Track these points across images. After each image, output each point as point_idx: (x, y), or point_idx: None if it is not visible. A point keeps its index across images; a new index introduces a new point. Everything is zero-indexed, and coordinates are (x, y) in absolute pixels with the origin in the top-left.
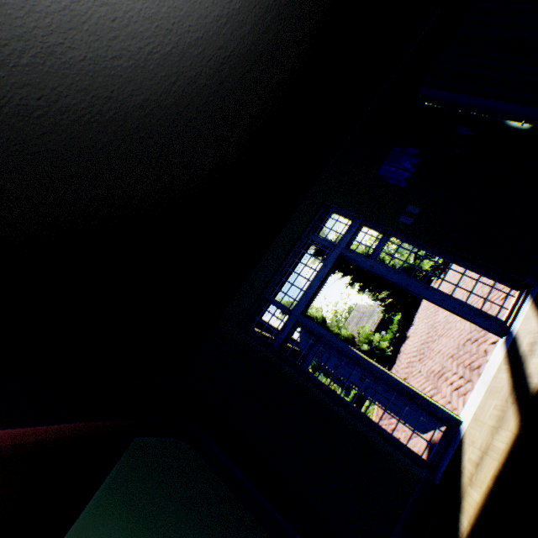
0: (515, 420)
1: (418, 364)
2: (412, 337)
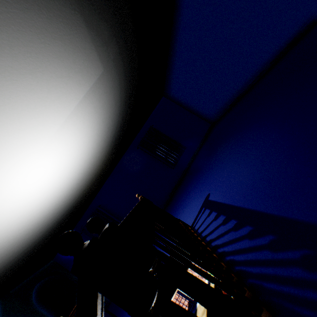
0: (206, 314)
1: None
2: None
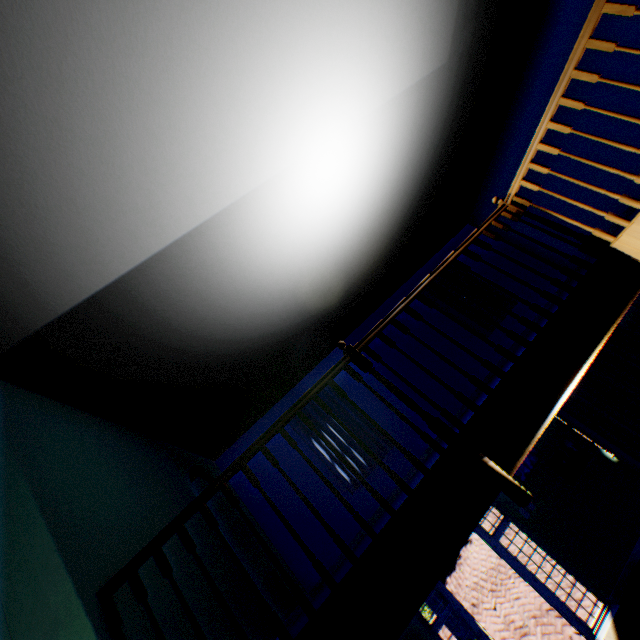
0: None
1: (490, 595)
2: (477, 547)
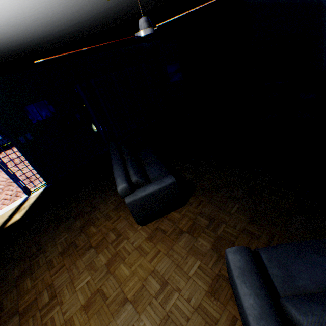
0: None
1: (14, 166)
2: None
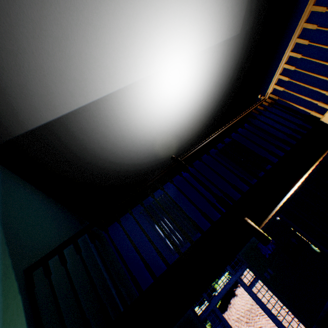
0: None
1: (246, 325)
2: (240, 298)
